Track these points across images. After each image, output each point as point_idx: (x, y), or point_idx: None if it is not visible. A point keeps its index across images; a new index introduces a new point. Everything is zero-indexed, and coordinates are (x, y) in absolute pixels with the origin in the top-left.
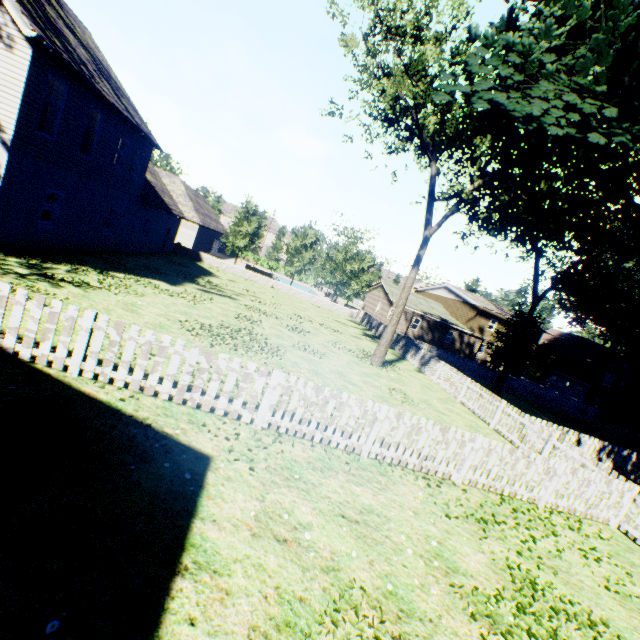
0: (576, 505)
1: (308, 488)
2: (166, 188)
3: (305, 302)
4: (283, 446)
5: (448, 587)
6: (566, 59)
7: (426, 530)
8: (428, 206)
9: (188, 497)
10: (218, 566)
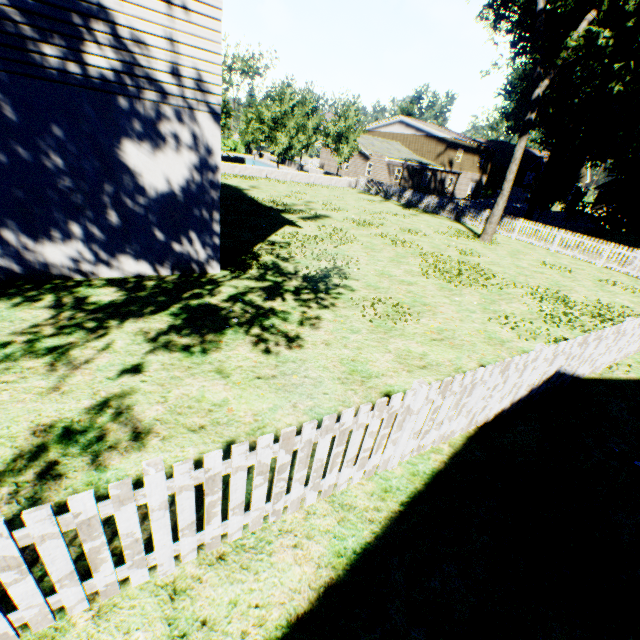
0: None
1: None
2: None
3: (312, 186)
4: None
5: None
6: None
7: None
8: (538, 56)
9: None
10: None
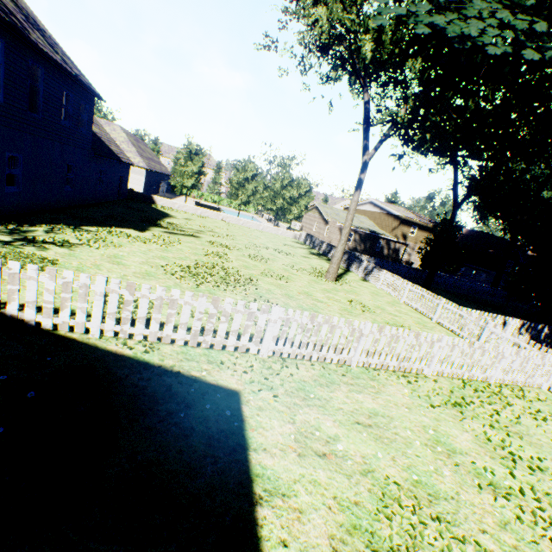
0: (518, 378)
1: (323, 404)
2: (110, 137)
3: (254, 230)
4: (290, 370)
5: (454, 467)
6: None
7: (421, 421)
8: (364, 132)
9: (236, 432)
10: (284, 489)
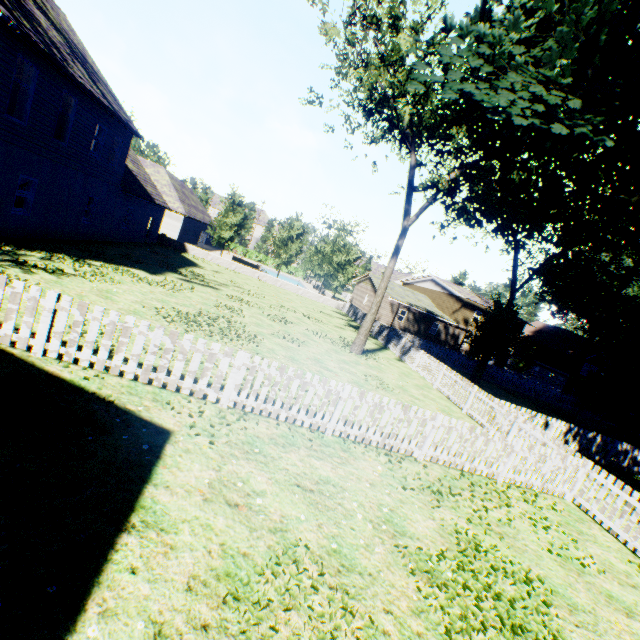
0: (533, 480)
1: (267, 461)
2: (149, 177)
3: (291, 294)
4: (247, 424)
5: (393, 547)
6: (535, 51)
7: (380, 499)
8: (407, 196)
9: (143, 466)
10: (166, 525)
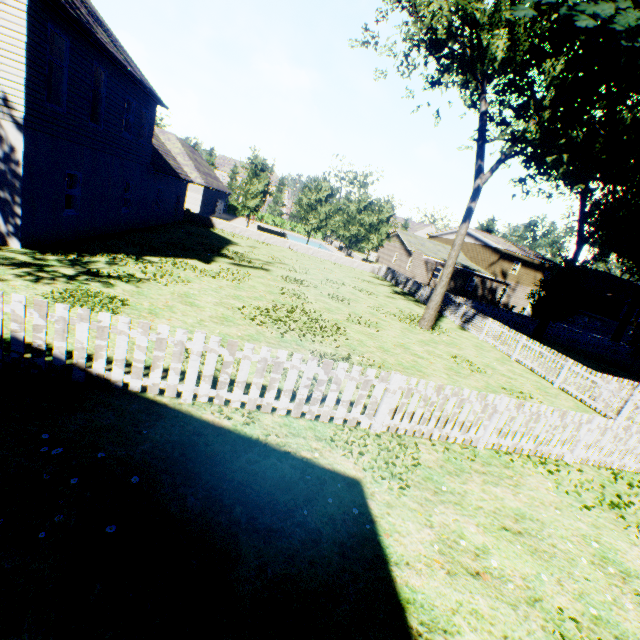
0: None
1: (458, 500)
2: (167, 149)
3: (326, 262)
4: (409, 451)
5: (634, 597)
6: None
7: (578, 529)
8: (479, 150)
9: (369, 538)
10: (443, 623)
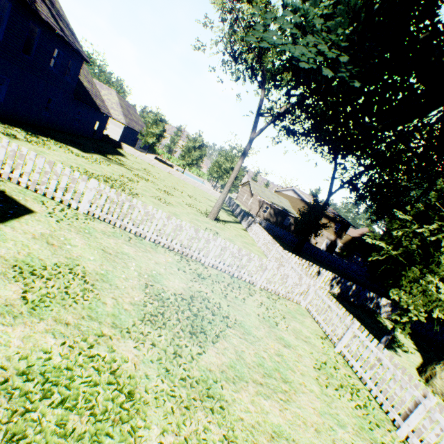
0: (280, 290)
1: (91, 237)
2: (100, 94)
3: (189, 185)
4: (92, 222)
5: (144, 284)
6: (329, 23)
7: (156, 269)
8: (255, 119)
9: (4, 218)
10: (0, 238)
